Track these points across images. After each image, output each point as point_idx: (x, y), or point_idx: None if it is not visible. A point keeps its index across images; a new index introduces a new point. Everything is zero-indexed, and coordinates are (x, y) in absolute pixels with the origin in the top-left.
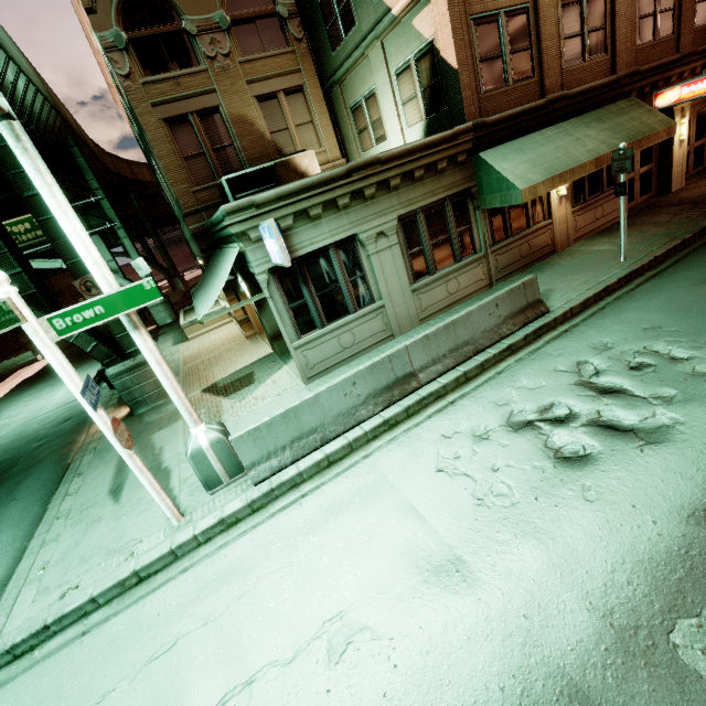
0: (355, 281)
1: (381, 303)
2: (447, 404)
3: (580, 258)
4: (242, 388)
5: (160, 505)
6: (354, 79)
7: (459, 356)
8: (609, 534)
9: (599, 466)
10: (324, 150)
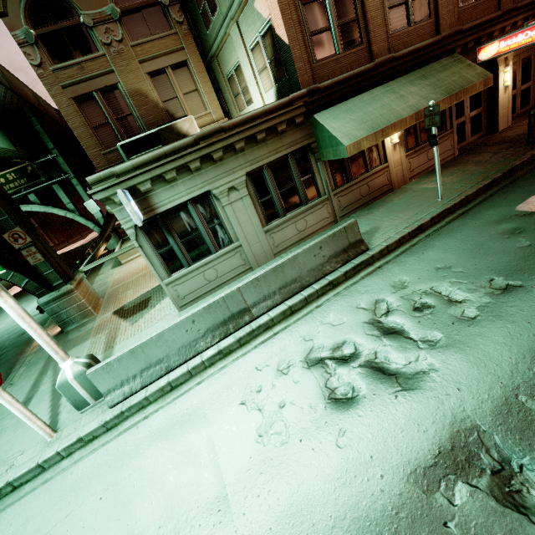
0: (214, 228)
1: (238, 244)
2: (271, 335)
3: (410, 196)
4: (138, 312)
5: (32, 427)
6: (225, 53)
7: (287, 292)
8: (343, 485)
9: (359, 410)
10: (209, 112)
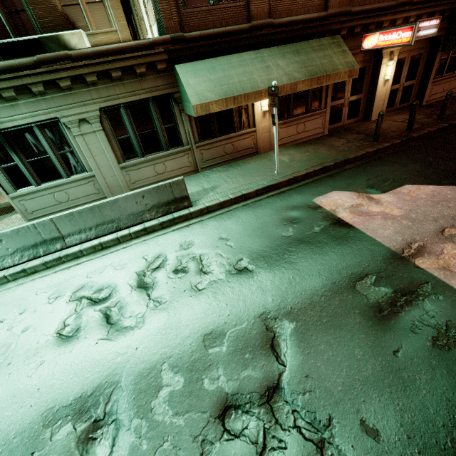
0: (65, 155)
1: (91, 174)
2: (74, 264)
3: (263, 163)
4: (2, 215)
5: None
6: None
7: (103, 230)
8: (3, 407)
9: (65, 348)
10: (116, 30)
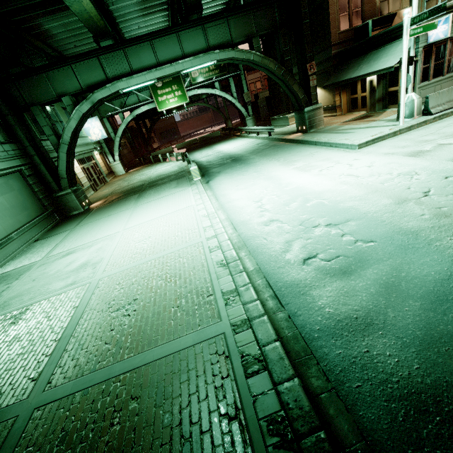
0: (450, 60)
1: None
2: None
3: None
4: (369, 117)
5: (402, 115)
6: None
7: None
8: None
9: None
10: None
